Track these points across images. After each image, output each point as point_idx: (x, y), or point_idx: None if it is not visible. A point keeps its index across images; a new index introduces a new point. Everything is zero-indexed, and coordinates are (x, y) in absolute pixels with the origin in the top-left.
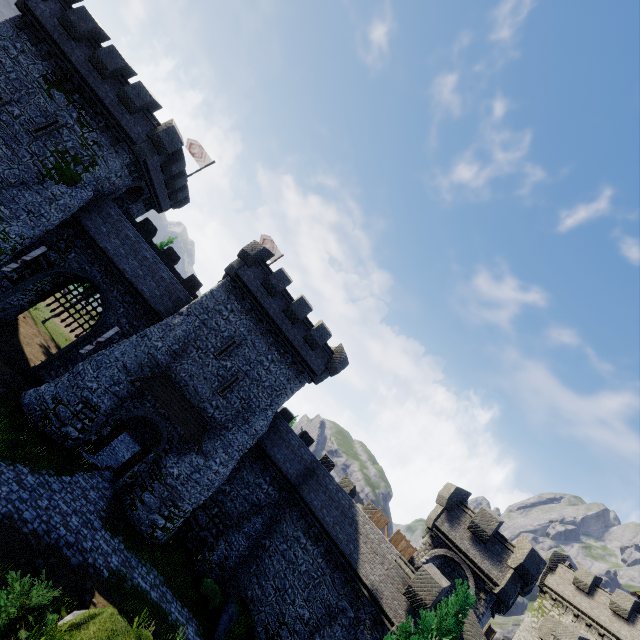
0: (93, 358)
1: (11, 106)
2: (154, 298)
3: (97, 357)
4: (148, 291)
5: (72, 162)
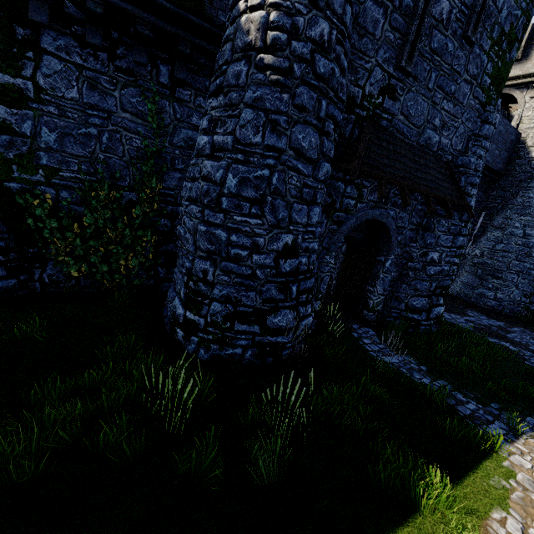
0: (527, 251)
1: (436, 2)
2: (494, 161)
3: (533, 249)
4: (490, 158)
5: (506, 48)
